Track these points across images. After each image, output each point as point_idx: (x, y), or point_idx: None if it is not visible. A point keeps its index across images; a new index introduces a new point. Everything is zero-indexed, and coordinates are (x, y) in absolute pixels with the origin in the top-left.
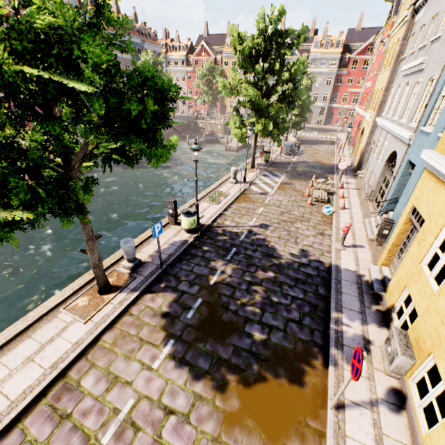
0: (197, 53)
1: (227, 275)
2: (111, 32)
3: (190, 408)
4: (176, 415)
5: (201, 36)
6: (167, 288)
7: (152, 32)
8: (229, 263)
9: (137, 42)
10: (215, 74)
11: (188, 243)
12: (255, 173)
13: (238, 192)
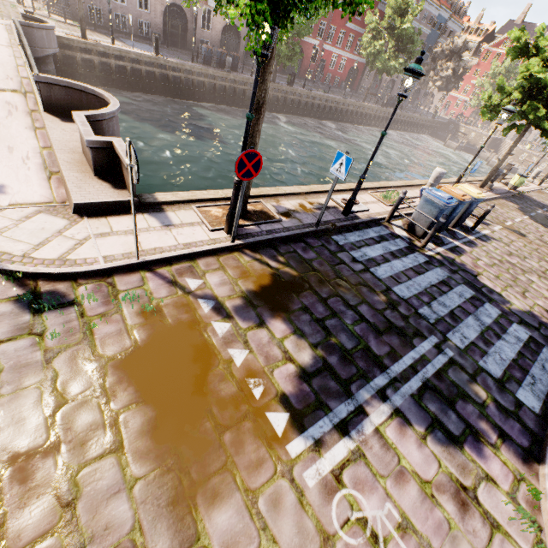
0: (495, 43)
1: (546, 214)
2: (430, 2)
3: (547, 231)
4: (542, 230)
5: (512, 22)
6: (512, 202)
7: (463, 7)
8: (545, 212)
9: (444, 16)
10: (513, 76)
11: (514, 193)
12: (546, 185)
13: (537, 188)
